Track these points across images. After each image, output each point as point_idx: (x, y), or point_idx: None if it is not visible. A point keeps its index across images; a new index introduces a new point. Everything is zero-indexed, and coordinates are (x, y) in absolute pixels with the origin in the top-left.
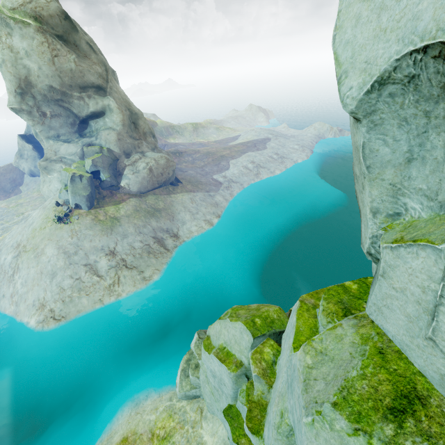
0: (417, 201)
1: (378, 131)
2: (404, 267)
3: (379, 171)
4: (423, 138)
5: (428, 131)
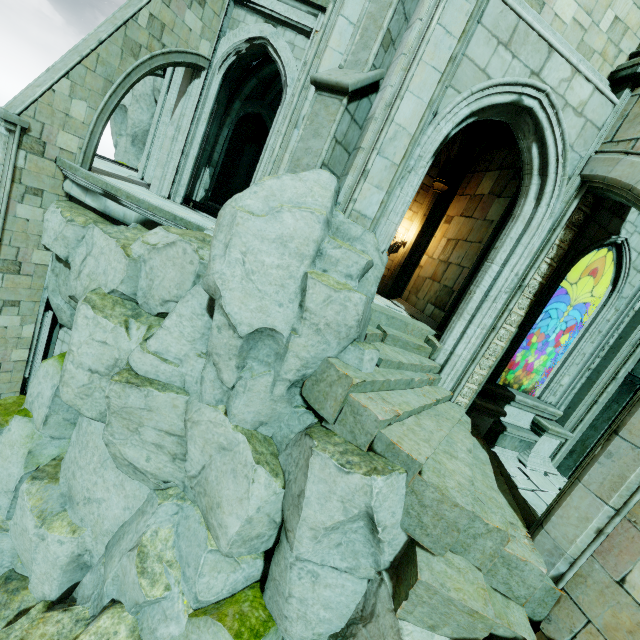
0: (124, 132)
1: (117, 115)
2: (122, 141)
3: (117, 124)
4: (124, 119)
5: (125, 118)
